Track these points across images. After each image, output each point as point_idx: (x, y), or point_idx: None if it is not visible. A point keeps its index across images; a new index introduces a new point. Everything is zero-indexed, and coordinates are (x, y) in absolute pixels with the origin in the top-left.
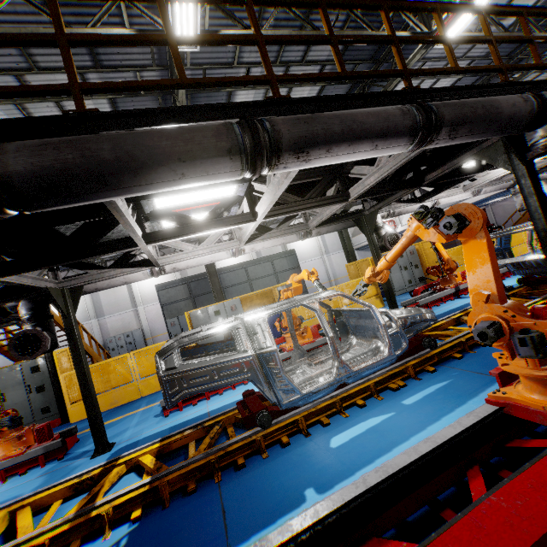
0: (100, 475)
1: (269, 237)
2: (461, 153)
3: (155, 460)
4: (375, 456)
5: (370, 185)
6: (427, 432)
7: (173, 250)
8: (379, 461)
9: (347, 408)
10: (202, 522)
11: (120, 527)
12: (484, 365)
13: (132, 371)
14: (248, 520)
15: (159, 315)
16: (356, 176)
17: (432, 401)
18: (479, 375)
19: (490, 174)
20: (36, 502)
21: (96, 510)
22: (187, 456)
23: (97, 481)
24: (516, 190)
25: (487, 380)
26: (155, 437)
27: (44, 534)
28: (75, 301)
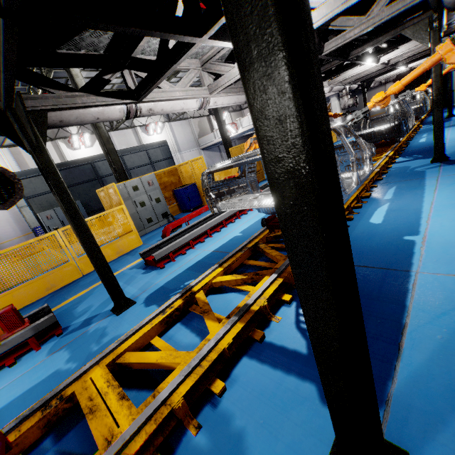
0: (184, 304)
1: (230, 92)
2: (388, 31)
3: (239, 274)
4: (417, 216)
5: (354, 36)
6: (427, 201)
7: (2, 140)
8: (424, 216)
9: (349, 211)
10: (358, 275)
11: (281, 311)
12: (403, 178)
13: (66, 250)
14: (392, 260)
15: (1, 219)
16: (339, 28)
17: (403, 193)
18: (409, 180)
19: (349, 72)
20: (131, 347)
21: (253, 307)
22: (255, 269)
23: (183, 311)
24: (343, 93)
25: (418, 181)
26: (180, 278)
27: (222, 340)
28: (41, 132)
